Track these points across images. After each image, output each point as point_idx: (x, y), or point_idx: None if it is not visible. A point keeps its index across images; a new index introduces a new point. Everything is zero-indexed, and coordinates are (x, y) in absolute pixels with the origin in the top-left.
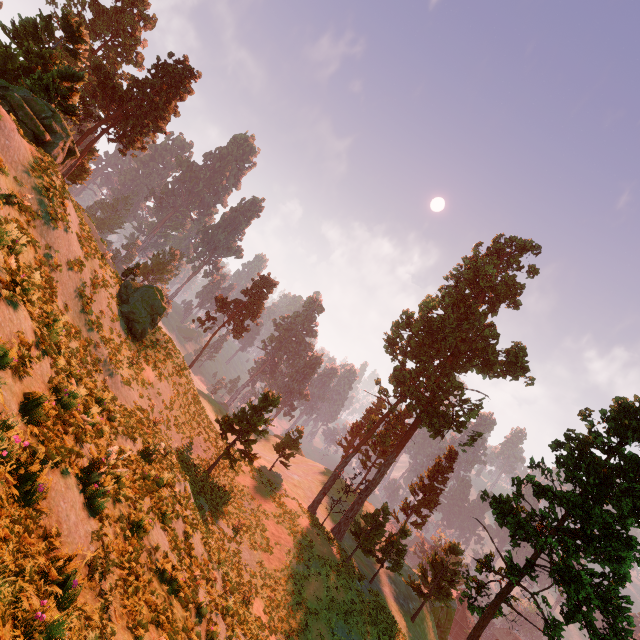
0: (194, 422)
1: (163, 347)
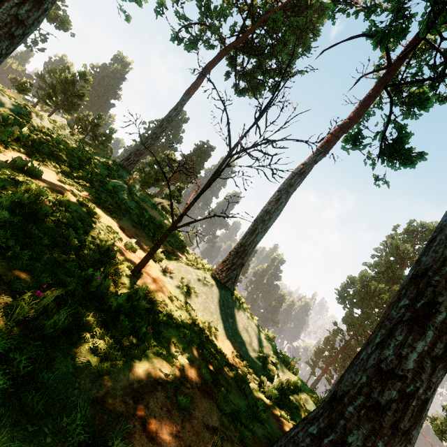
0: None
1: None
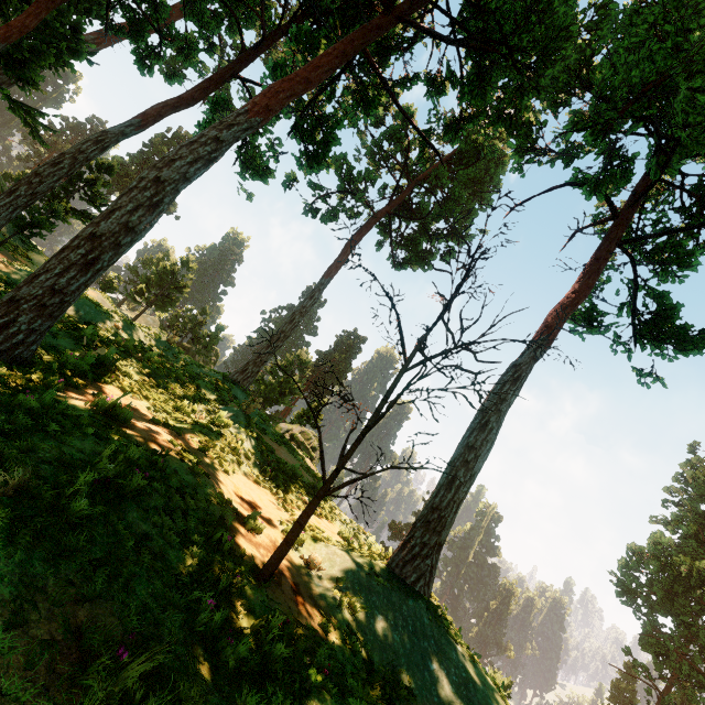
0: None
1: None
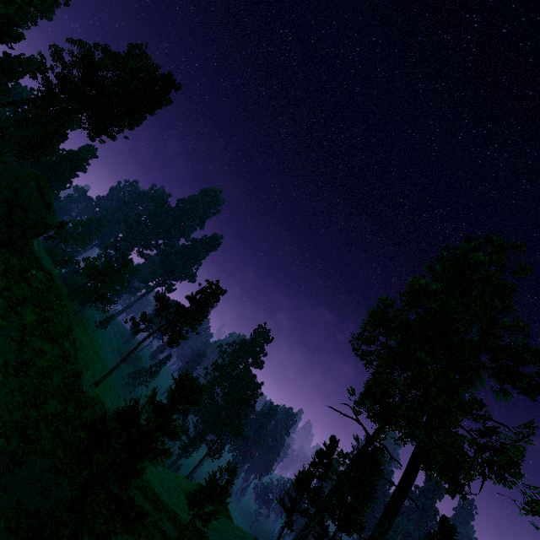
0: (46, 429)
1: (32, 286)
